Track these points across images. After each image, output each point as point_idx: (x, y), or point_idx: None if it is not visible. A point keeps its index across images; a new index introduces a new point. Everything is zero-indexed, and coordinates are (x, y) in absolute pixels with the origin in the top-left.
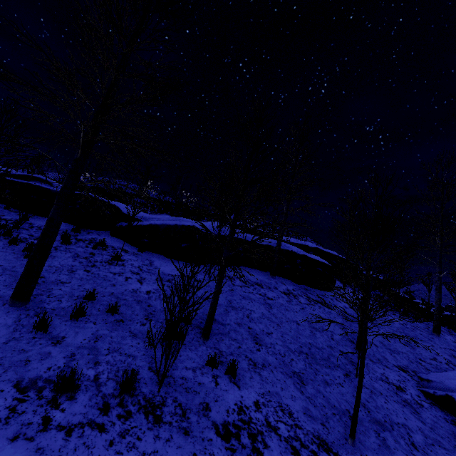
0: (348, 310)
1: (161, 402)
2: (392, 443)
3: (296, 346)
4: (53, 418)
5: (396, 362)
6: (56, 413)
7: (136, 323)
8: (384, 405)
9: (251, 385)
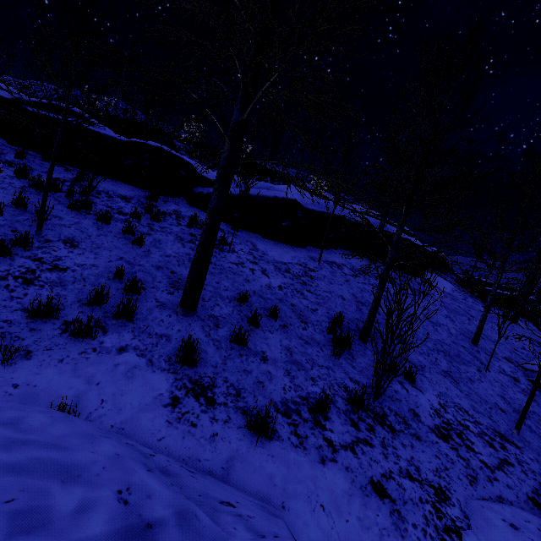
0: (445, 299)
1: (382, 412)
2: (535, 429)
3: (431, 344)
4: (331, 439)
5: (502, 354)
6: (329, 434)
7: (298, 328)
8: (514, 396)
9: (426, 387)
